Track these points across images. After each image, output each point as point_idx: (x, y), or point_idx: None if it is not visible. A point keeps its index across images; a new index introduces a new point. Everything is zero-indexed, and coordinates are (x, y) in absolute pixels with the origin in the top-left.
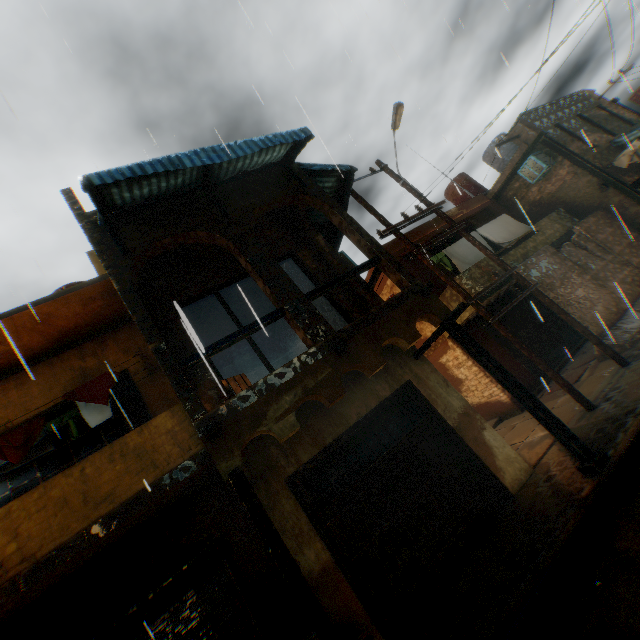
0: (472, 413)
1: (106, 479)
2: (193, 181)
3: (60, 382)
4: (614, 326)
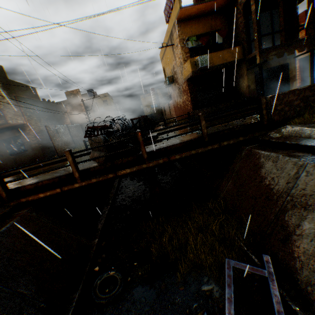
0: (294, 77)
1: (226, 56)
2: None
3: (205, 27)
4: None
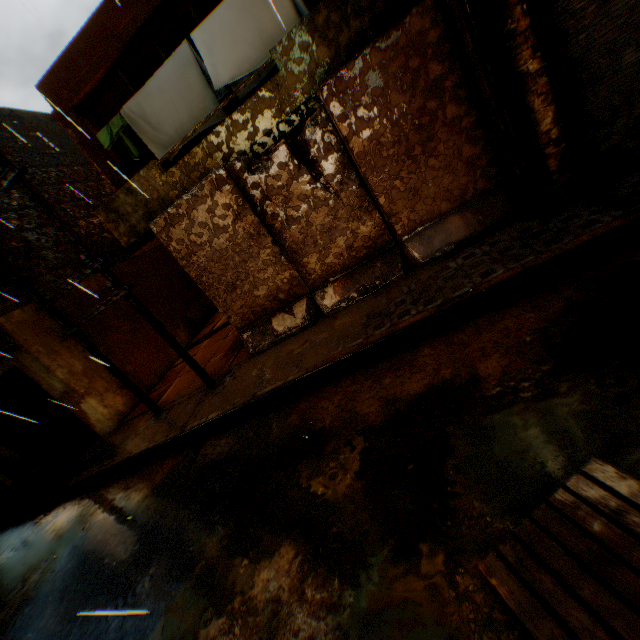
0: (73, 393)
1: None
2: None
3: None
4: (267, 321)
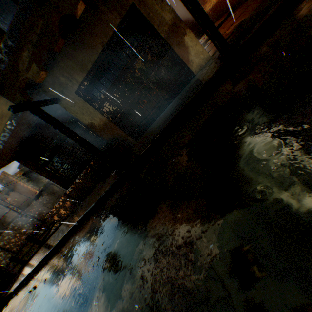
0: (178, 23)
1: None
2: None
3: None
4: None
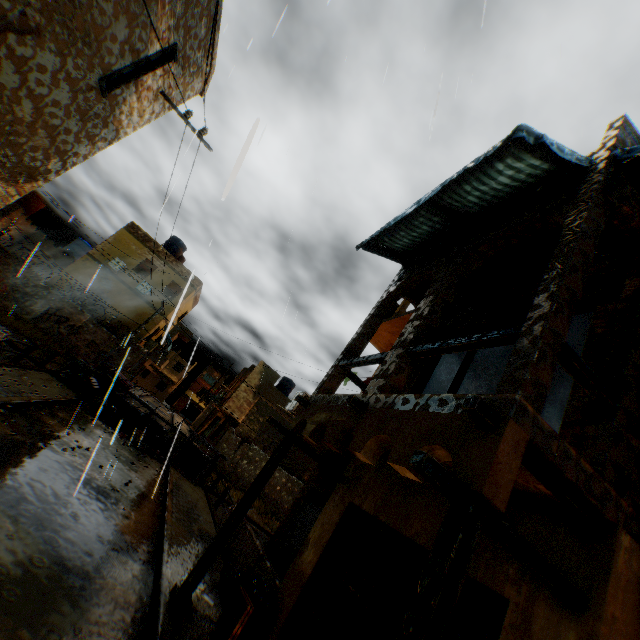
0: None
1: None
2: (449, 224)
3: None
4: None
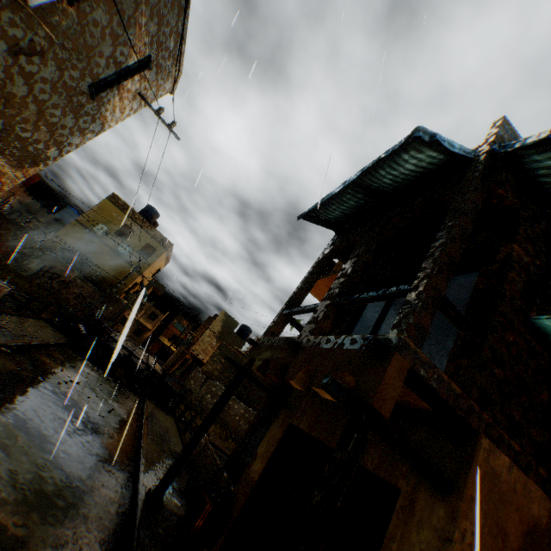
0: None
1: None
2: (370, 200)
3: None
4: None
